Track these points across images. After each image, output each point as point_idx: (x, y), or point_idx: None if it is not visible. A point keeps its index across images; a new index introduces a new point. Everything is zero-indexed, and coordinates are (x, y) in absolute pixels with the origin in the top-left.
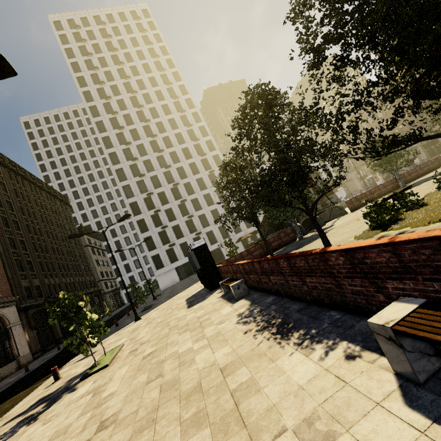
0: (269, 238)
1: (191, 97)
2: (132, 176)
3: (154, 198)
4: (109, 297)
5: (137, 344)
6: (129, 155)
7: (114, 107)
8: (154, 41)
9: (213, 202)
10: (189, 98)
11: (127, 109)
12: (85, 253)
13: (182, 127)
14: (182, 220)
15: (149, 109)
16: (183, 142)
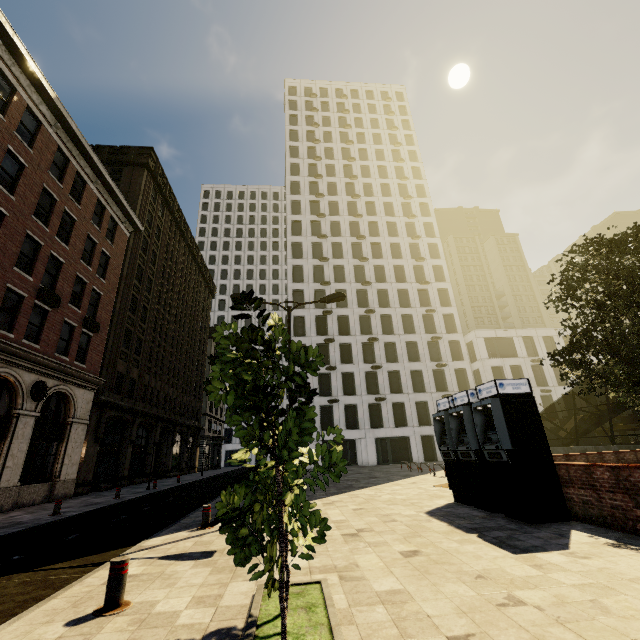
0: (624, 451)
1: (429, 202)
2: (312, 280)
3: (330, 320)
4: (206, 445)
5: (426, 632)
6: (318, 252)
7: (321, 189)
8: (400, 127)
9: (418, 358)
10: (426, 204)
11: (336, 195)
12: (204, 367)
13: (404, 237)
14: (360, 368)
15: (366, 203)
16: (399, 258)
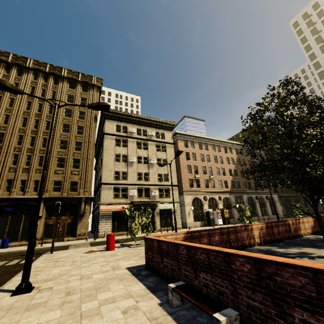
0: None
1: None
2: None
3: None
4: None
5: None
6: None
7: None
8: None
9: None
10: None
11: None
12: None
13: None
14: None
15: None
16: None
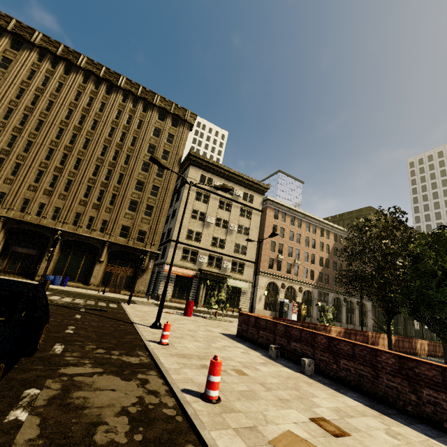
0: None
1: None
2: None
3: None
4: None
5: None
6: None
7: None
8: None
9: None
10: None
11: None
12: None
13: None
14: None
15: None
16: None
